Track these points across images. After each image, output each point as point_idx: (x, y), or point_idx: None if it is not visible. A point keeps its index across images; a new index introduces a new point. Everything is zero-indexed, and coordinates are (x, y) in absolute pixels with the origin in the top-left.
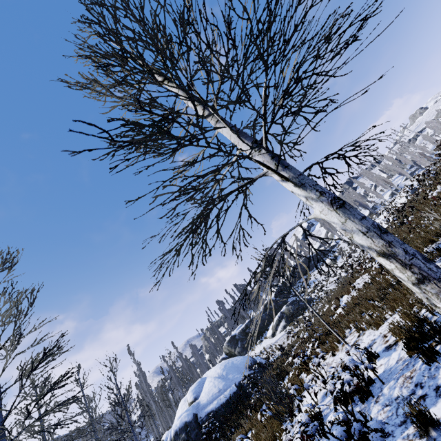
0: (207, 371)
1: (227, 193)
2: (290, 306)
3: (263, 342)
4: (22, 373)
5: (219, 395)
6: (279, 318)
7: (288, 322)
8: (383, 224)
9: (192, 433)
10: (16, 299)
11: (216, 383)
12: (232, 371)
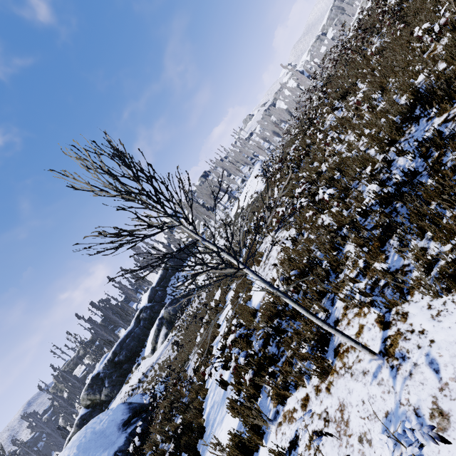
0: (61, 438)
1: None
2: (170, 308)
3: (141, 366)
4: None
5: None
6: (158, 327)
7: (170, 327)
8: (244, 203)
9: None
10: None
11: None
12: (93, 450)
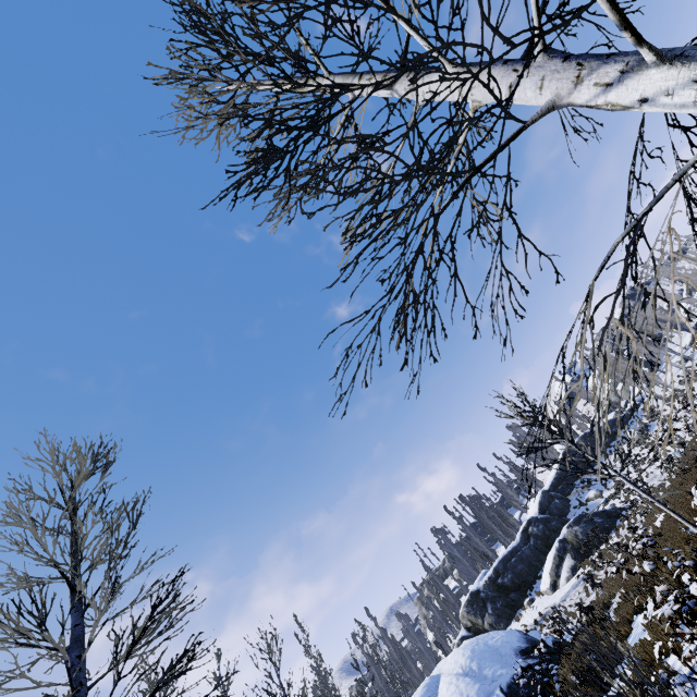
0: (434, 665)
1: (468, 171)
2: (576, 528)
3: (536, 603)
4: (117, 648)
5: None
6: (558, 553)
7: (578, 558)
8: None
9: None
10: (112, 519)
11: (462, 686)
12: (489, 662)
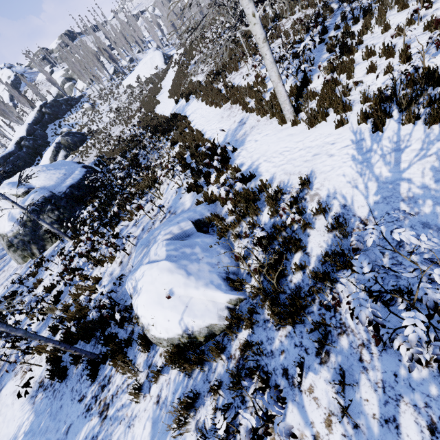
0: None
1: None
2: (68, 137)
3: None
4: None
5: (68, 177)
6: (56, 149)
7: (69, 152)
8: (142, 76)
9: (61, 203)
10: None
11: (53, 172)
12: (61, 166)
